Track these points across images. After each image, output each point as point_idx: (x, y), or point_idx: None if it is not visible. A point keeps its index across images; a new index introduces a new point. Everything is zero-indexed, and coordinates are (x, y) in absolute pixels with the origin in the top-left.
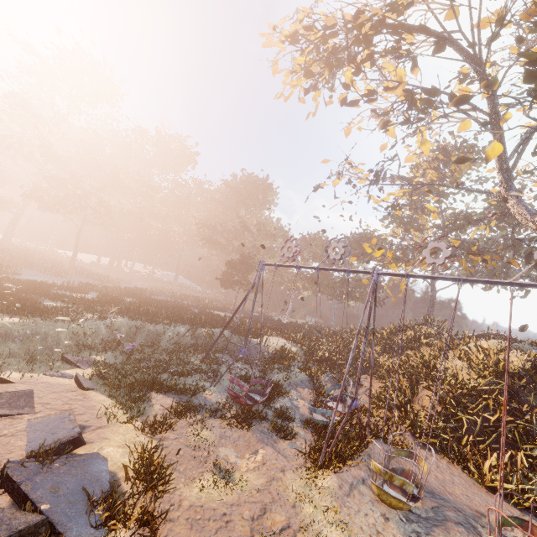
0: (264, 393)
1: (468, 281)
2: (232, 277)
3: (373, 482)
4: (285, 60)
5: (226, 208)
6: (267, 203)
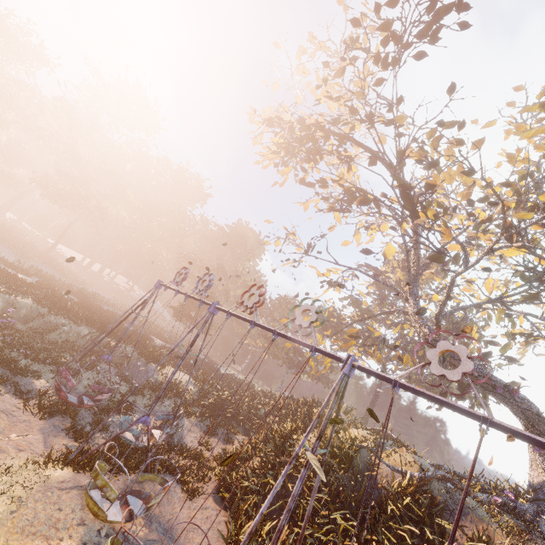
0: (93, 398)
1: (256, 325)
2: (185, 309)
3: (87, 480)
4: (268, 138)
5: (214, 248)
6: (252, 255)
